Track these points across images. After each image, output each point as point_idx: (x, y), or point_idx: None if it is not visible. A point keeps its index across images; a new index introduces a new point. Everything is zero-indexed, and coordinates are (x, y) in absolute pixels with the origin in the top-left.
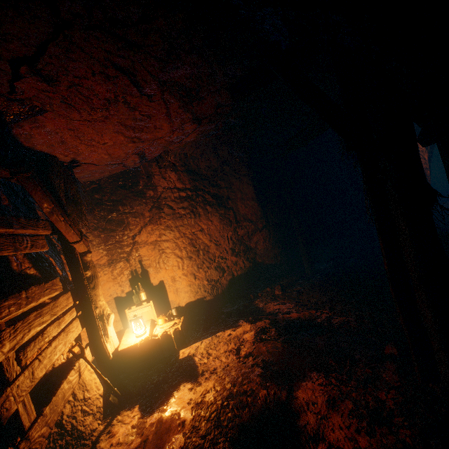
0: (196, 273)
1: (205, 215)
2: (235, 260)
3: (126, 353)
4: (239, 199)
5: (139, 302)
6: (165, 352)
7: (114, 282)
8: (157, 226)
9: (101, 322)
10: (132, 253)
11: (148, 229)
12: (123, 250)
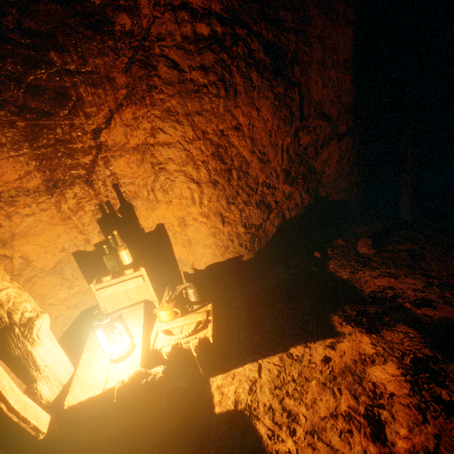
0: (224, 212)
1: (246, 92)
2: (288, 192)
3: (87, 407)
4: (315, 65)
5: (119, 268)
6: (179, 380)
7: (65, 225)
8: (145, 111)
9: (8, 341)
10: (98, 169)
11: (125, 117)
12: (75, 160)
